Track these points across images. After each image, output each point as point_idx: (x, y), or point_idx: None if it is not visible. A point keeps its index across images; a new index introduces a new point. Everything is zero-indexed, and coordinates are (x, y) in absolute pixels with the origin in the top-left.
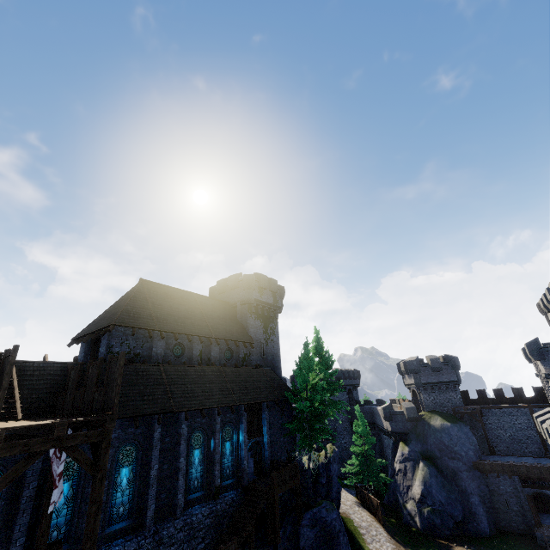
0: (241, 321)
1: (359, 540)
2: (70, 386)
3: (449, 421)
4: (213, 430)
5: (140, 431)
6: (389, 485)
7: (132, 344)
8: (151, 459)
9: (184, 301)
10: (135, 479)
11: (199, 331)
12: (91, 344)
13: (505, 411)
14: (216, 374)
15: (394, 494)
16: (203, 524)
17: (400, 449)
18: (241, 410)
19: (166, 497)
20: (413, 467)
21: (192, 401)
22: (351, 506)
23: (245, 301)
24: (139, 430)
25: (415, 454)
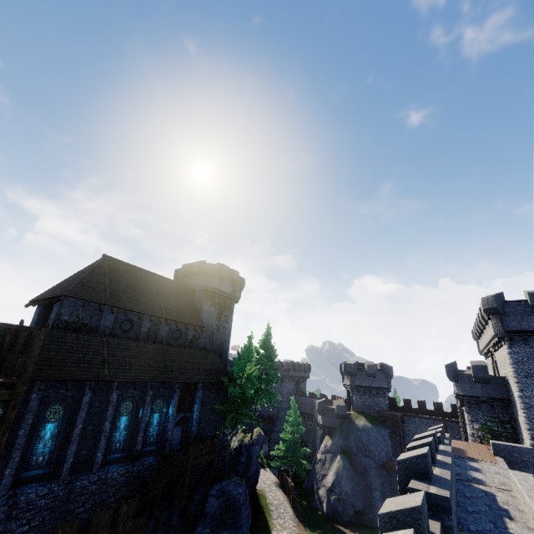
0: (196, 306)
1: (267, 515)
2: (4, 348)
3: (371, 423)
4: (144, 401)
5: (71, 394)
6: (310, 472)
7: (82, 314)
8: (77, 419)
9: (143, 280)
10: (59, 434)
11: (151, 310)
12: (46, 308)
13: (423, 421)
14: (159, 351)
15: (313, 480)
16: (117, 481)
17: (325, 442)
18: (175, 387)
19: (86, 453)
20: (332, 458)
21: (127, 374)
22: (270, 485)
23: (203, 287)
24: (70, 392)
25: (336, 447)
